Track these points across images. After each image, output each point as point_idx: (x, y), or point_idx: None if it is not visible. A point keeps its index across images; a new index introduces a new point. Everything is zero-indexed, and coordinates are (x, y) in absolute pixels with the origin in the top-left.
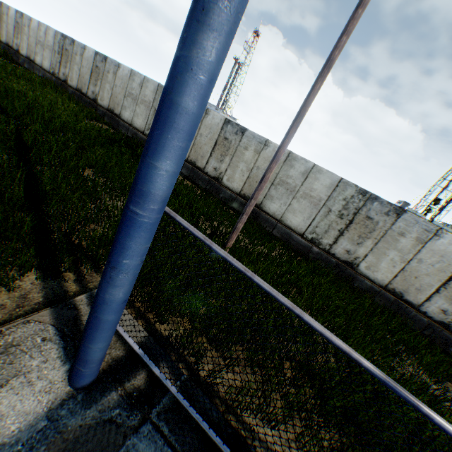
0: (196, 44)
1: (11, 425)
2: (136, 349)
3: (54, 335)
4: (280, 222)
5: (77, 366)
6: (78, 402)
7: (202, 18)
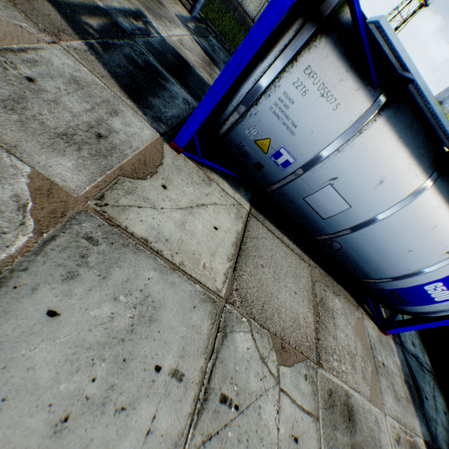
0: None
1: (185, 15)
2: (202, 17)
3: (177, 1)
4: (240, 7)
5: (196, 6)
6: (194, 21)
7: None
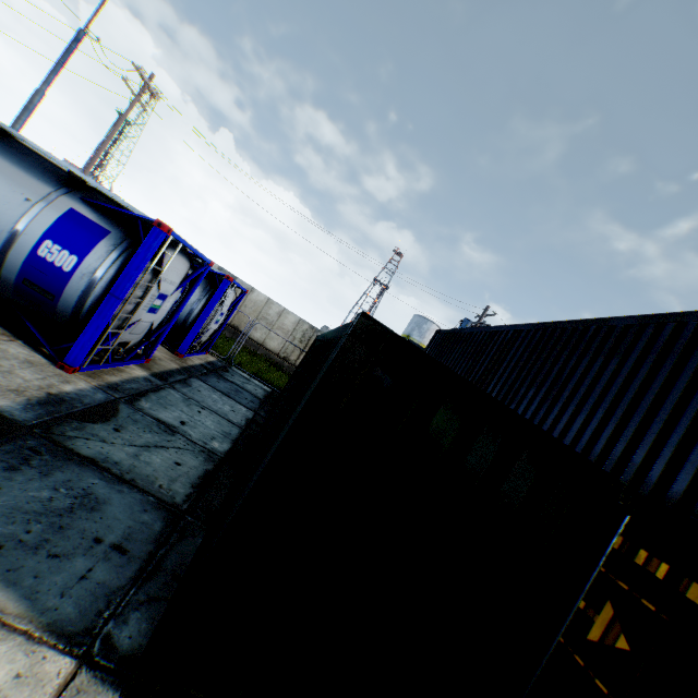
0: (17, 126)
1: None
2: None
3: None
4: None
5: None
6: None
7: (18, 123)
